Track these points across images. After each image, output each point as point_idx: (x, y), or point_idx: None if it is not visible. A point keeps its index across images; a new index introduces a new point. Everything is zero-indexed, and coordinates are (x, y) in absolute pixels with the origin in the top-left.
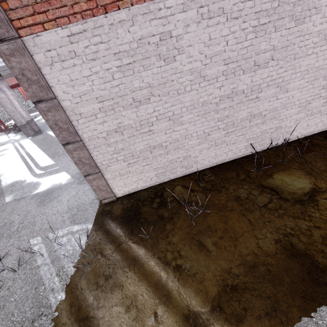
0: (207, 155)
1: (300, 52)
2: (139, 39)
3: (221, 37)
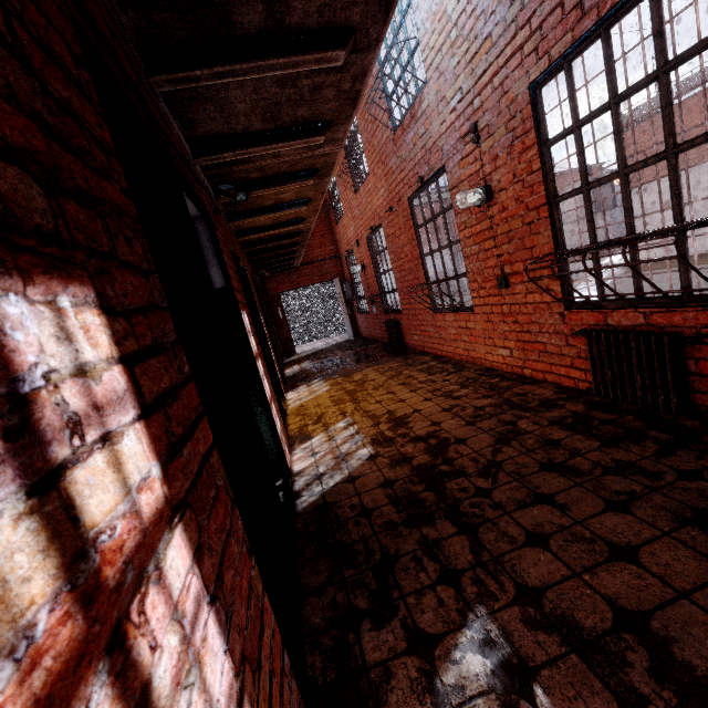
0: (699, 244)
1: None
2: (667, 186)
3: (706, 181)
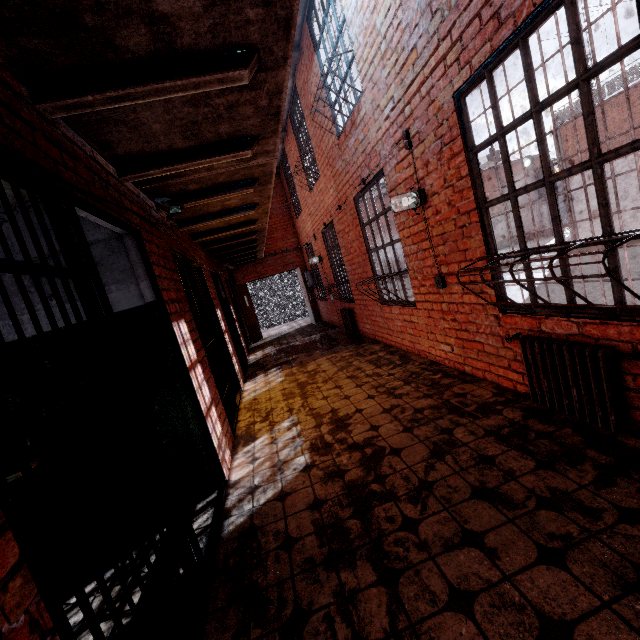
0: (636, 226)
1: None
2: None
3: None
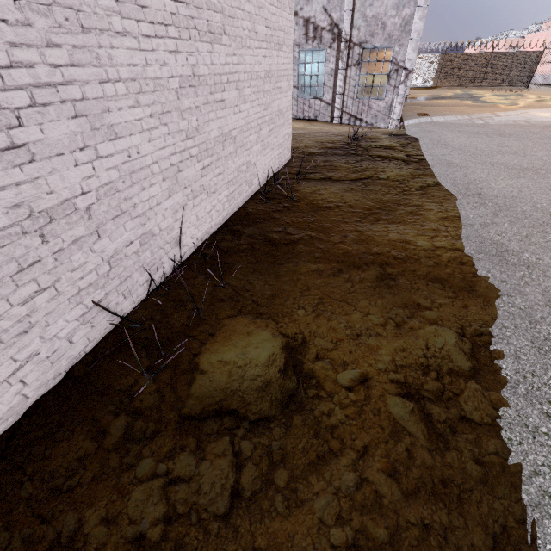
0: None
1: (90, 11)
2: None
3: None
